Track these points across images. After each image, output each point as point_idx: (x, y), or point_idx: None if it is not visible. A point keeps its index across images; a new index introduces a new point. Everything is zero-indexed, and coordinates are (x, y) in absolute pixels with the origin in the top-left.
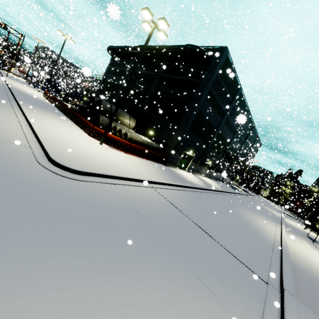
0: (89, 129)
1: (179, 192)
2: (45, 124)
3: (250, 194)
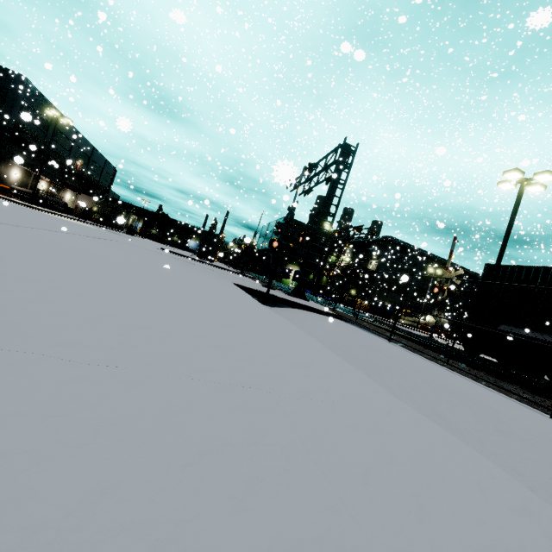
0: None
1: None
2: None
3: None
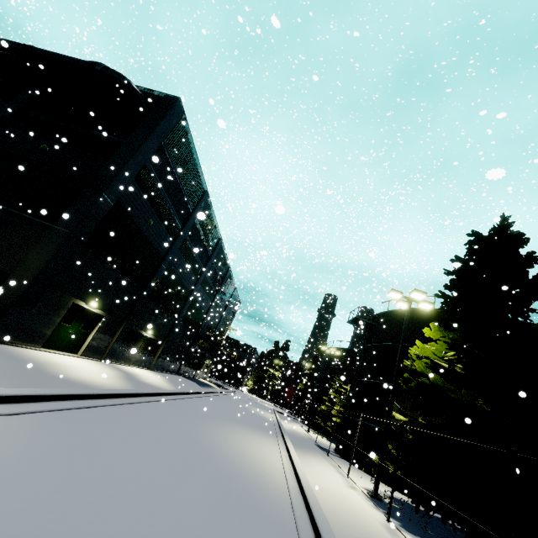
0: None
1: None
2: None
3: (228, 389)
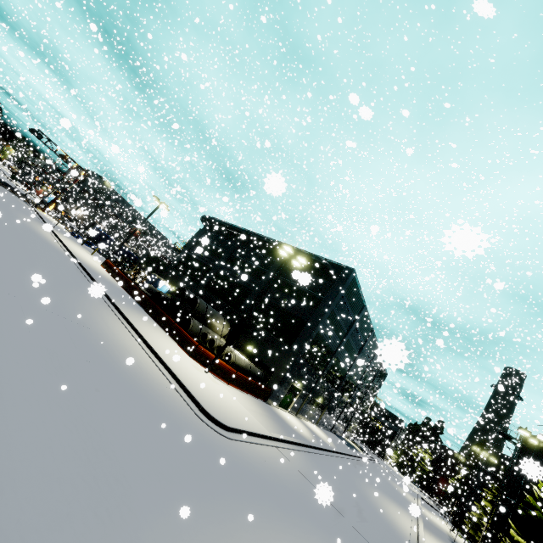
0: (190, 346)
1: (299, 454)
2: (158, 344)
3: (371, 457)
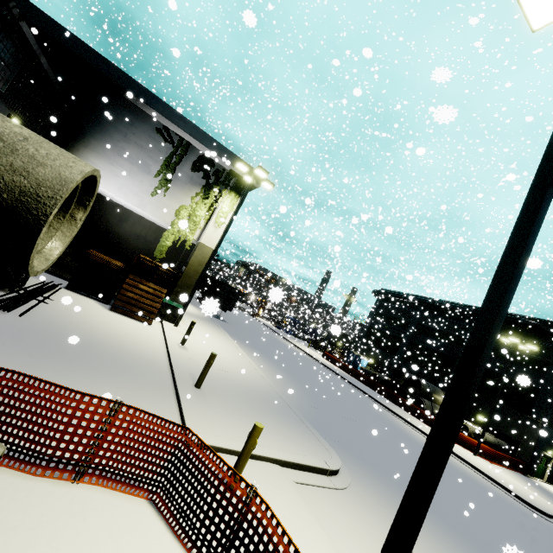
0: None
1: None
2: None
3: None
